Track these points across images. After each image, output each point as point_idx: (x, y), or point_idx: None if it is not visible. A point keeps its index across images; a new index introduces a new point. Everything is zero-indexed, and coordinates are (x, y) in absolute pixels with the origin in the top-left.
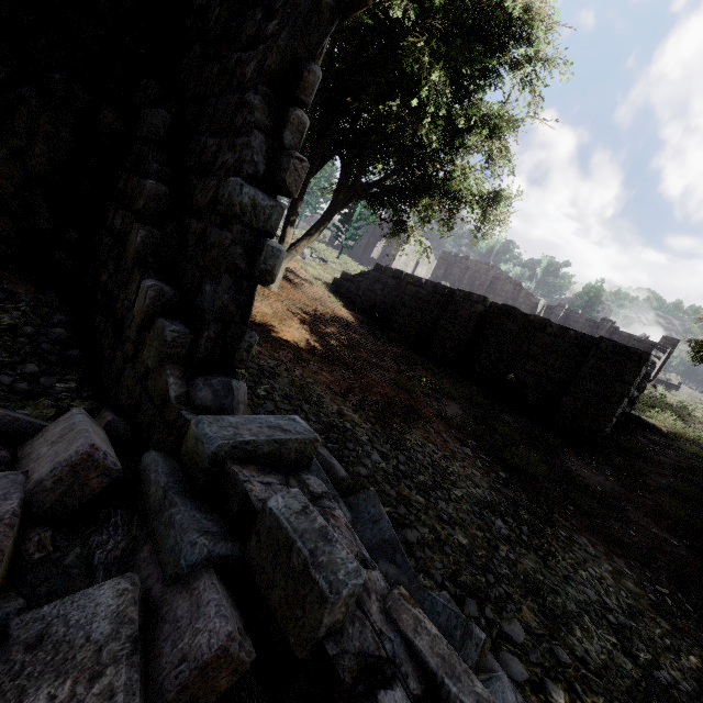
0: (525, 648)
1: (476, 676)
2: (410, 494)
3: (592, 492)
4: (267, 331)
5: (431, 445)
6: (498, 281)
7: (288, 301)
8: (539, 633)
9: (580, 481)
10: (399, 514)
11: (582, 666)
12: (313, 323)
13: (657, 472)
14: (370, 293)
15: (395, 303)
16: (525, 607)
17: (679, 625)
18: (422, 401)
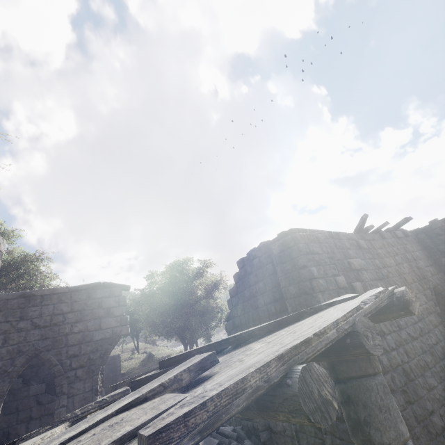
0: None
1: None
2: None
3: None
4: None
5: None
6: None
7: None
8: None
9: None
10: None
11: None
12: None
13: None
14: None
15: None
16: None
17: None
18: None
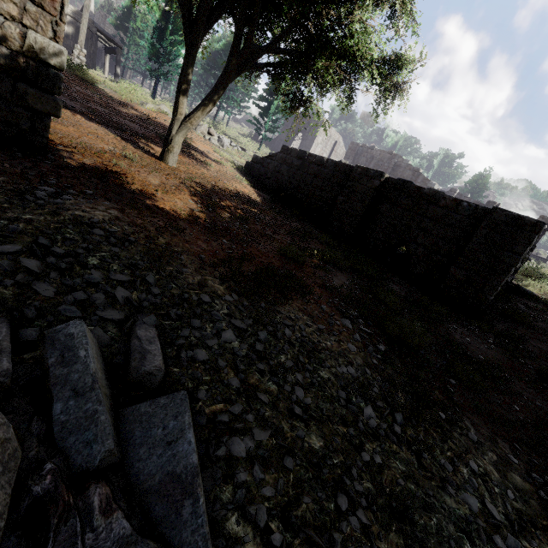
0: None
1: None
2: (259, 382)
3: (475, 362)
4: (142, 199)
5: (306, 317)
6: (398, 168)
7: (185, 175)
8: None
9: (463, 350)
10: (233, 413)
11: None
12: (206, 196)
13: (537, 338)
14: (277, 174)
15: (299, 183)
16: (386, 546)
17: None
18: (308, 271)
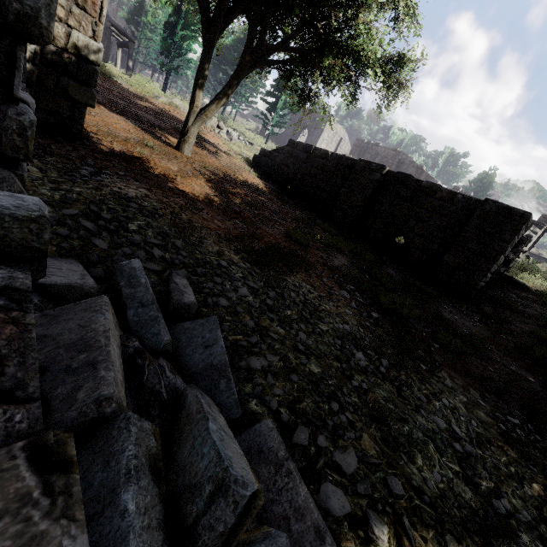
0: (355, 478)
1: (231, 543)
2: (270, 326)
3: (459, 334)
4: (165, 182)
5: (308, 286)
6: (402, 165)
7: (199, 164)
8: (375, 462)
9: (449, 325)
10: (250, 342)
11: (417, 496)
12: (219, 183)
13: (521, 321)
14: (284, 167)
15: (305, 175)
16: (366, 435)
17: (525, 453)
18: (311, 252)
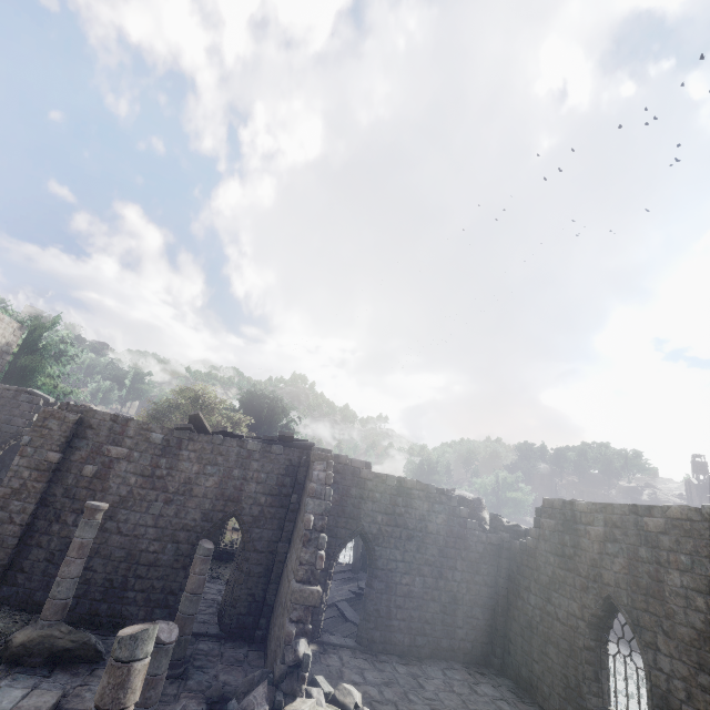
0: None
1: None
2: None
3: None
4: None
5: None
6: None
7: None
8: None
9: None
10: None
11: None
12: None
13: None
14: None
15: None
16: None
17: None
18: None
